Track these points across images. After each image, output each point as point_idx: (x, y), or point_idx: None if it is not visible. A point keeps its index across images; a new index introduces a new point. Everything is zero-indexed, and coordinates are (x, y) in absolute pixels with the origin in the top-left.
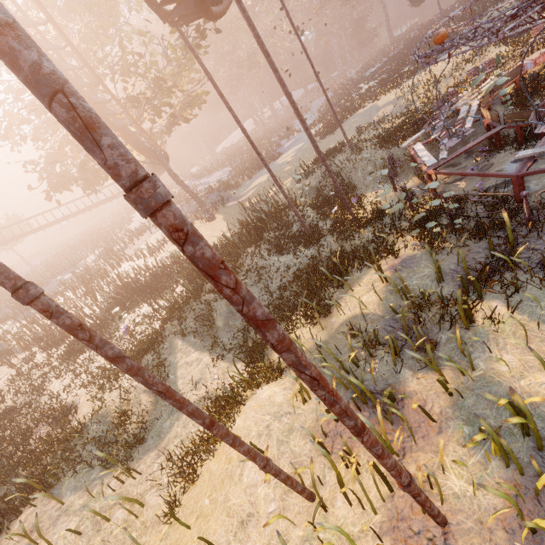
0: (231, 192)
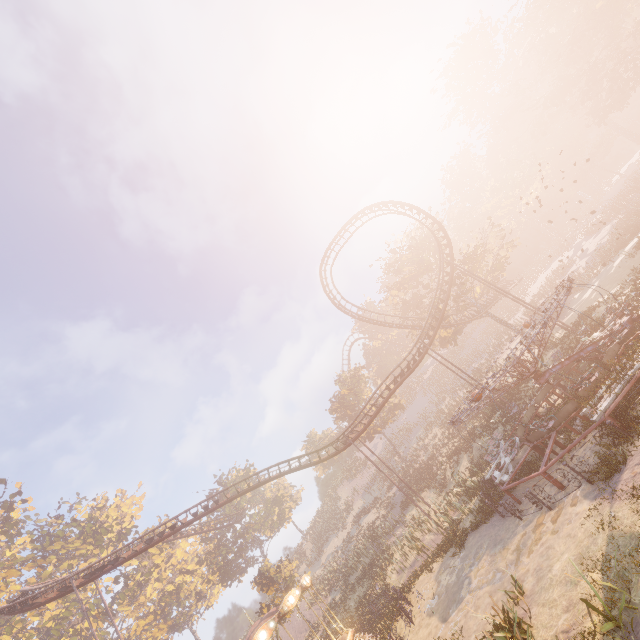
0: (574, 296)
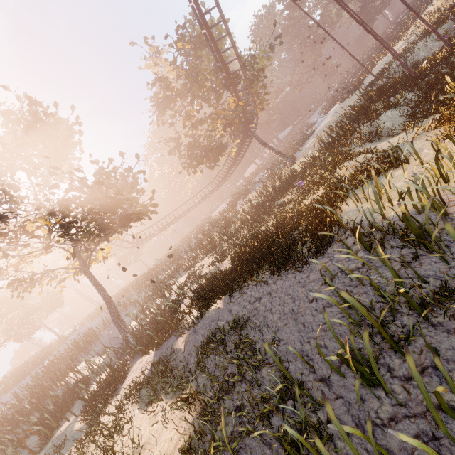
0: None
